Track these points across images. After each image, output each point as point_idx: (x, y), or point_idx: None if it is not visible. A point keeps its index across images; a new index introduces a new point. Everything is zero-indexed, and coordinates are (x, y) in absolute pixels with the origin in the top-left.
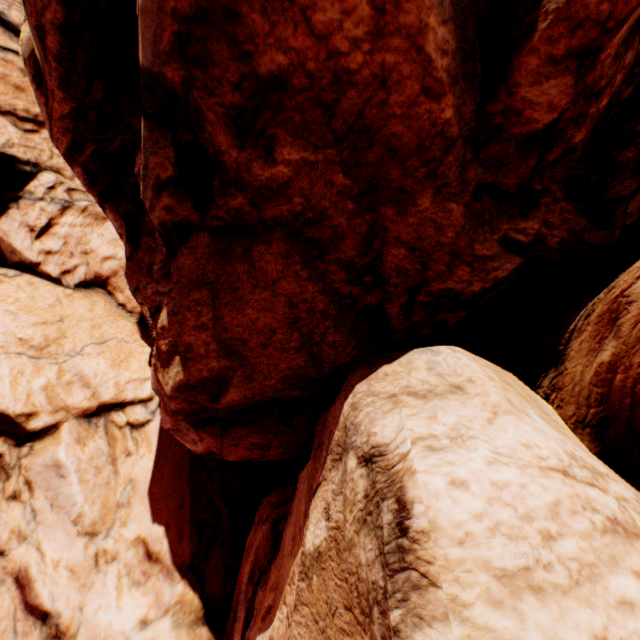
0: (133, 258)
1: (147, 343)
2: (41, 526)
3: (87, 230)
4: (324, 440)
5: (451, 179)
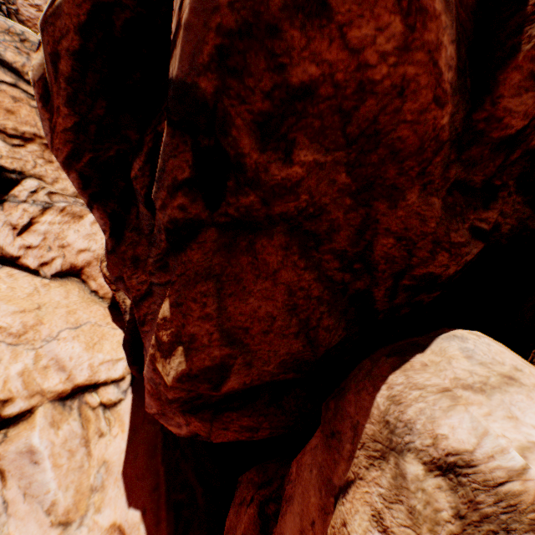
0: (115, 251)
1: (118, 325)
2: (12, 518)
3: (64, 227)
4: (342, 430)
5: (435, 177)
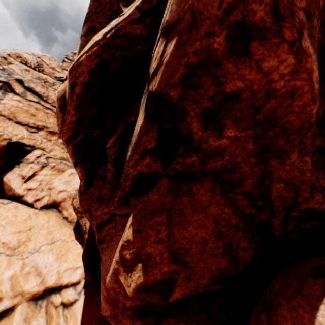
0: (86, 192)
1: (79, 242)
2: None
3: (53, 177)
4: None
5: (307, 144)
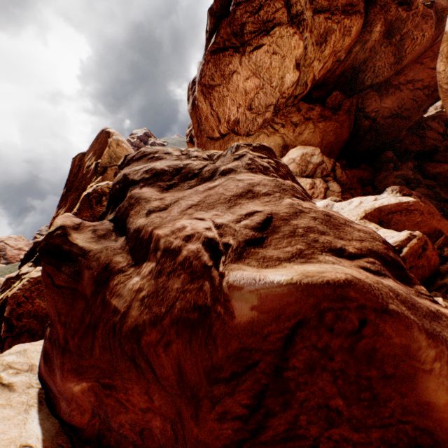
0: None
1: None
2: None
3: None
4: None
5: None
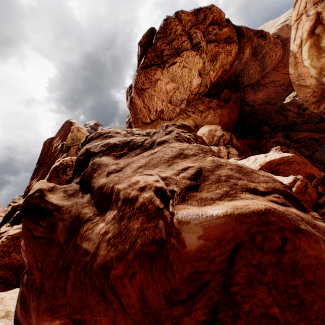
0: None
1: None
2: None
3: None
4: None
5: None
